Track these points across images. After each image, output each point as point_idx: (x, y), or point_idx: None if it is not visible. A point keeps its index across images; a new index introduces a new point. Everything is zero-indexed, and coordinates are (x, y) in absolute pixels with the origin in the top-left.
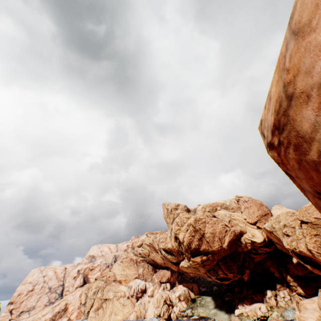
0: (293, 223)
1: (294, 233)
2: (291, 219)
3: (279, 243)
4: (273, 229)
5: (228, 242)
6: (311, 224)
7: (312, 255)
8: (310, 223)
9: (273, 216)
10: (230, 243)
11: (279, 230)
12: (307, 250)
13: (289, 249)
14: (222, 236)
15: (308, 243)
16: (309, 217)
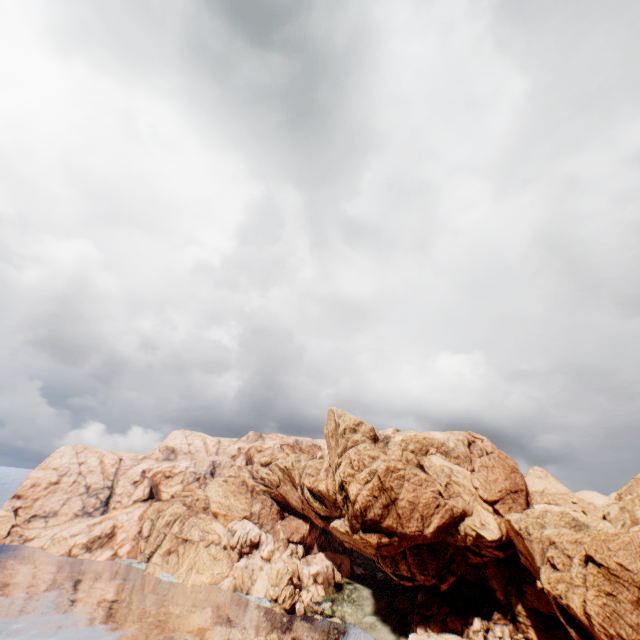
0: (571, 548)
1: (567, 568)
2: (569, 539)
3: (526, 555)
4: (526, 535)
5: (437, 527)
6: (607, 571)
7: (590, 624)
8: (605, 568)
9: (533, 511)
10: (440, 528)
11: (538, 543)
12: (584, 612)
13: (548, 591)
14: (428, 513)
15: (590, 602)
16: (608, 558)
